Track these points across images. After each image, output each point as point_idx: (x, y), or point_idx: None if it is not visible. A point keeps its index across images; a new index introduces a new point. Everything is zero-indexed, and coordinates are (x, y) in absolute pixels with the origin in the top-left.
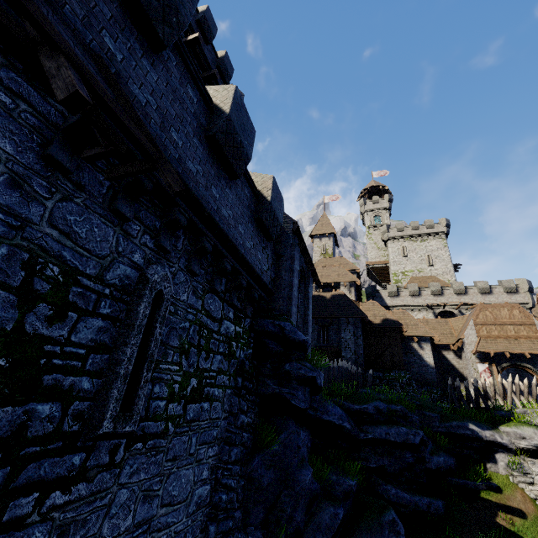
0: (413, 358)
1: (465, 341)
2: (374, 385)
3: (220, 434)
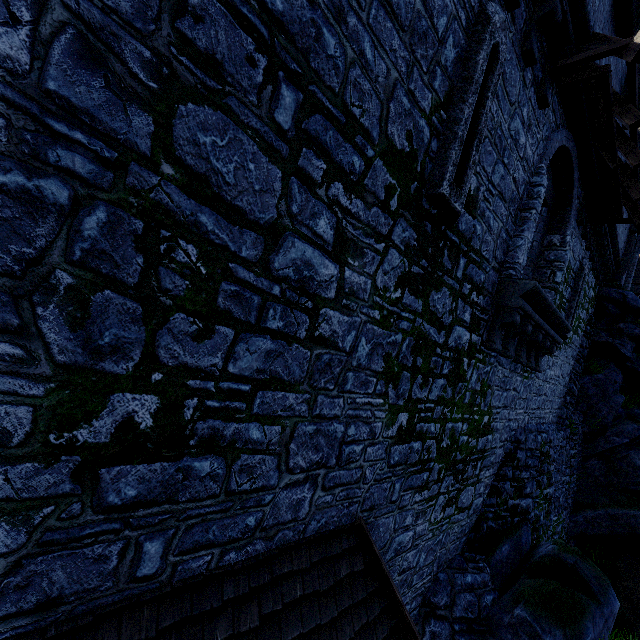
0: None
1: None
2: None
3: (575, 355)
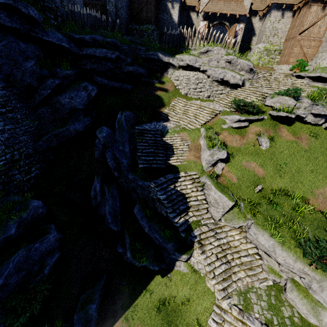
0: (166, 16)
1: (200, 3)
2: (133, 35)
3: None
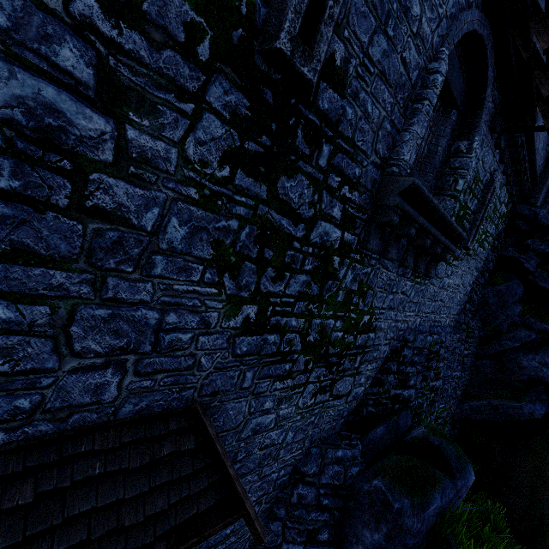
0: None
1: None
2: None
3: (479, 268)
